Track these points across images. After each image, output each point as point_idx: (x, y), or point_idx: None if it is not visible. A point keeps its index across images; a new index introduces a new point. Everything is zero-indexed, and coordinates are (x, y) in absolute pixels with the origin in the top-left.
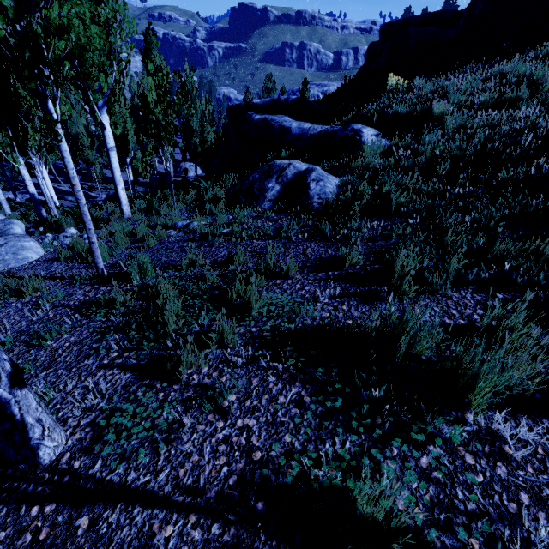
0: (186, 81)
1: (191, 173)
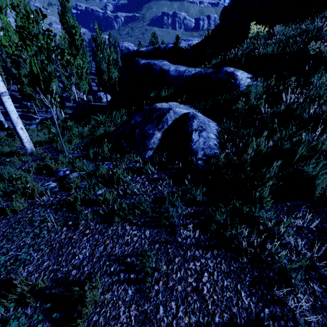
0: (97, 37)
1: (104, 99)
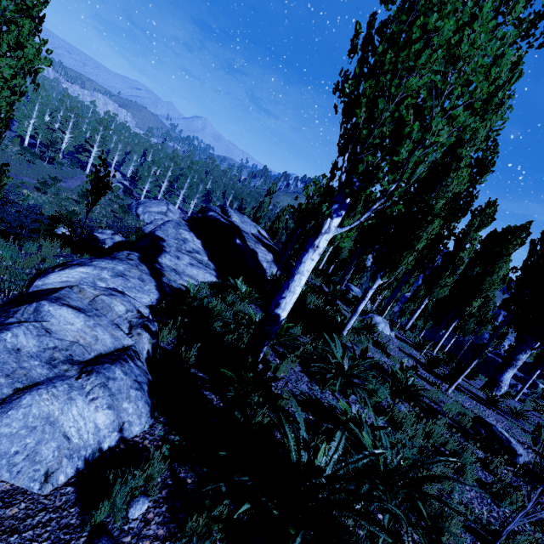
0: None
1: None
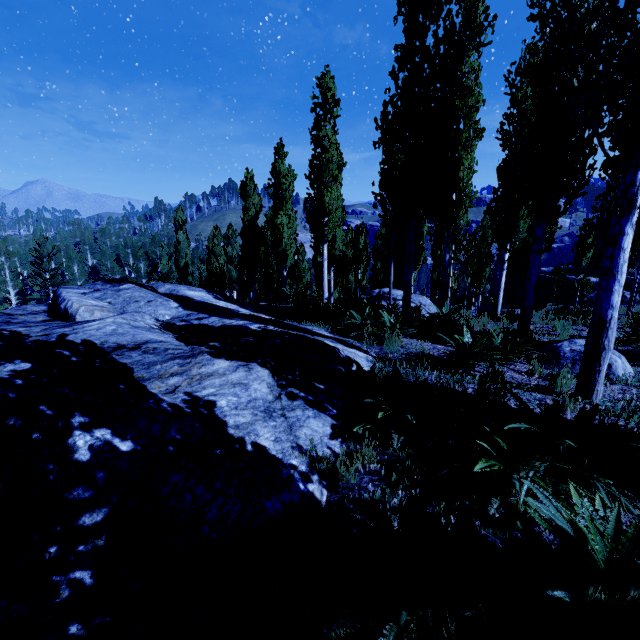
0: None
1: None
